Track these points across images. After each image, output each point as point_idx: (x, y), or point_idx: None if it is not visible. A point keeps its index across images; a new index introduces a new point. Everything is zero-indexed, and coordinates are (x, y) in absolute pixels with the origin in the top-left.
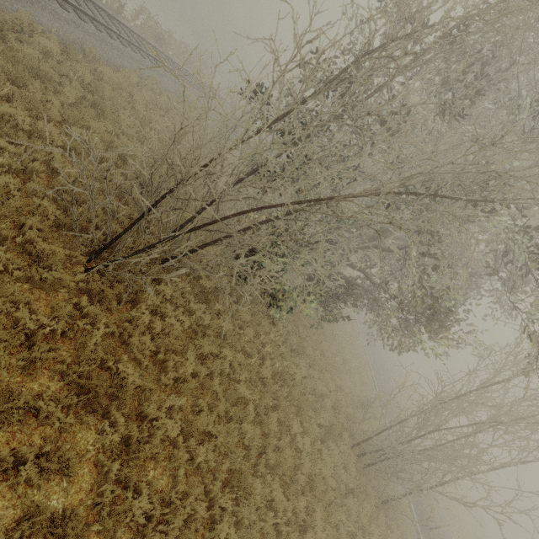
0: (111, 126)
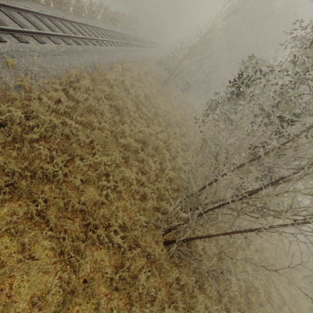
0: (129, 120)
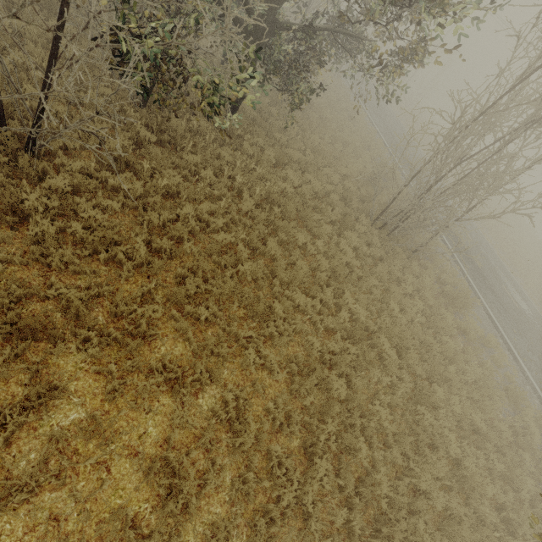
0: None
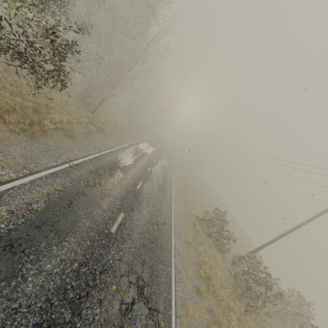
0: None
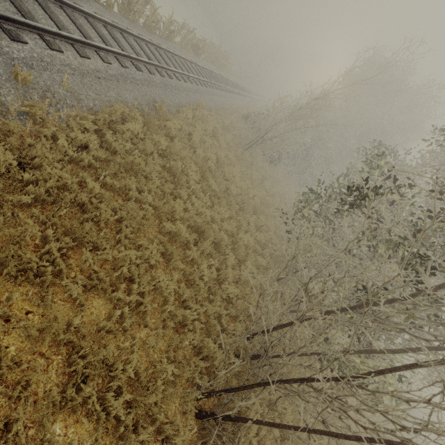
0: (186, 194)
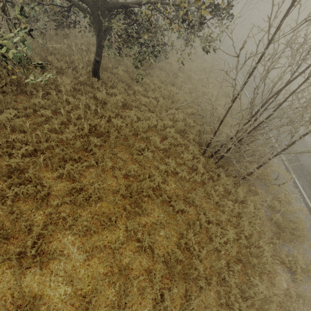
0: None
